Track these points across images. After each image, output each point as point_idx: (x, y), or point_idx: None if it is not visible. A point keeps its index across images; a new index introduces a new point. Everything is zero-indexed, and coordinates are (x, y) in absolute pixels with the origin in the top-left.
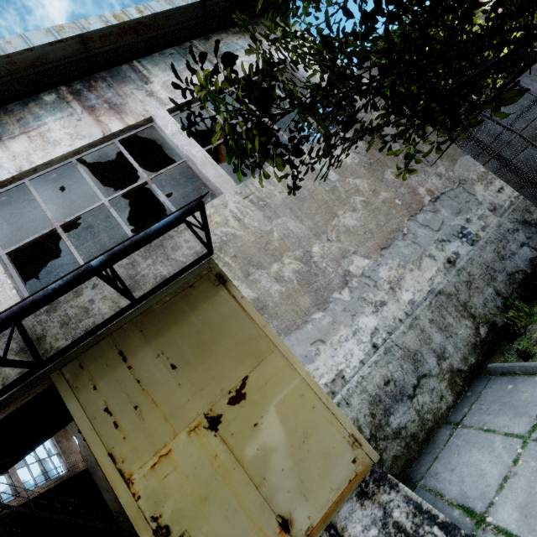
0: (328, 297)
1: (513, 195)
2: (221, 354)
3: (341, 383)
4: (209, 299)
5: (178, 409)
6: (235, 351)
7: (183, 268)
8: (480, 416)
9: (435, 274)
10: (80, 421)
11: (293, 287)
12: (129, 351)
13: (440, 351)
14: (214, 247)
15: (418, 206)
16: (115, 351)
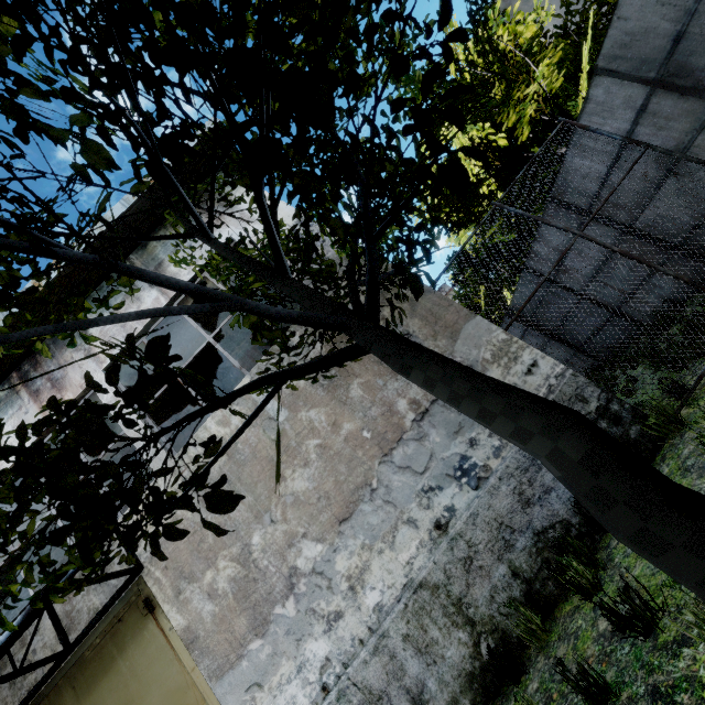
0: (269, 614)
1: (553, 374)
2: None
3: None
4: (137, 636)
5: None
6: None
7: (111, 599)
8: None
9: (415, 553)
10: None
11: (227, 604)
12: None
13: (417, 691)
14: (145, 559)
15: (395, 435)
16: None
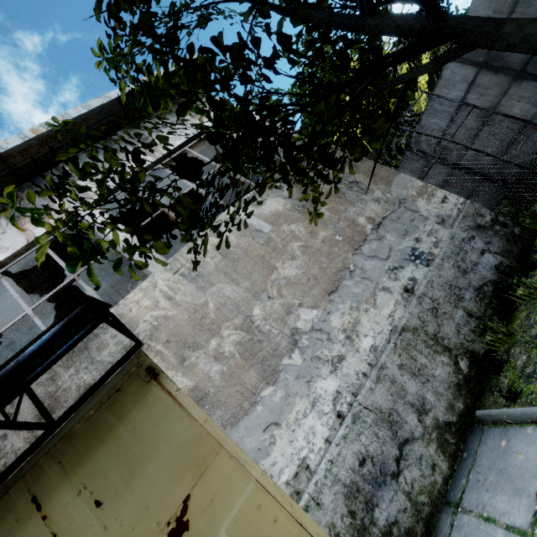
0: (277, 365)
1: (458, 202)
2: (155, 471)
3: (307, 477)
4: (139, 401)
5: None
6: (172, 464)
7: (108, 371)
8: (478, 493)
9: (393, 309)
10: None
11: (235, 363)
12: (45, 494)
13: (419, 404)
14: (144, 337)
15: (361, 238)
16: (27, 498)
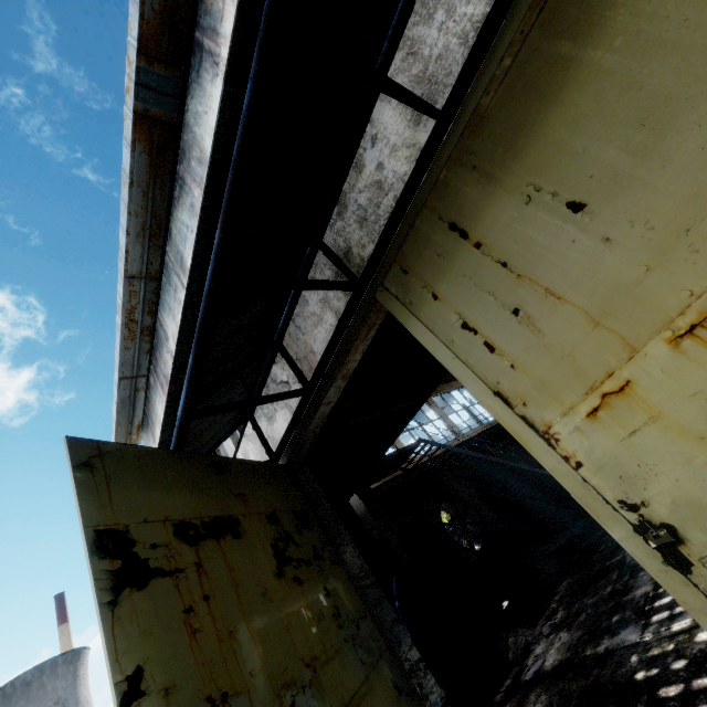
0: None
1: None
2: None
3: None
4: None
5: (620, 297)
6: None
7: None
8: None
9: None
10: (433, 349)
11: None
12: (465, 217)
13: None
14: None
15: None
16: (442, 227)
